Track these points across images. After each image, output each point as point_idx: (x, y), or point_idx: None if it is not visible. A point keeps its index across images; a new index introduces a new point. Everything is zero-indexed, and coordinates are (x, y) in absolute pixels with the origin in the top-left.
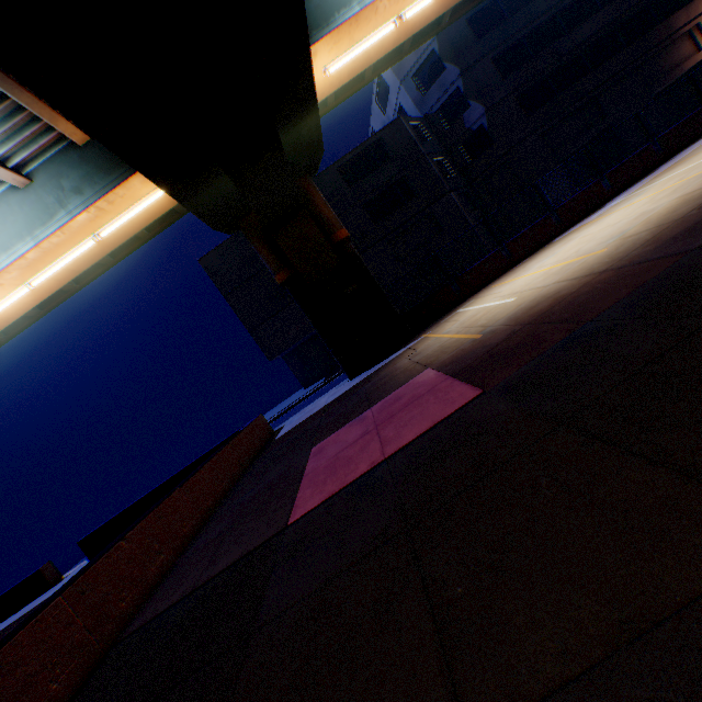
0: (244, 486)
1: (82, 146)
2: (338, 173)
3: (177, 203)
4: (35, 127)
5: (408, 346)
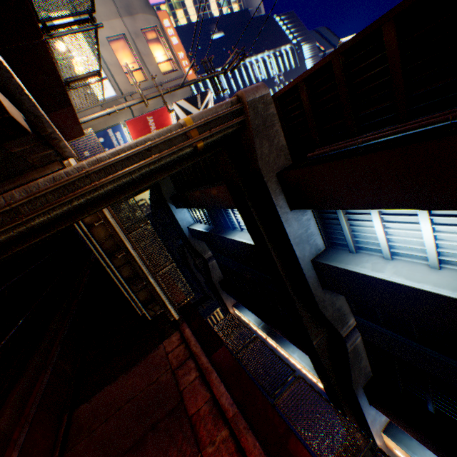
0: None
1: None
2: None
3: None
4: None
5: None
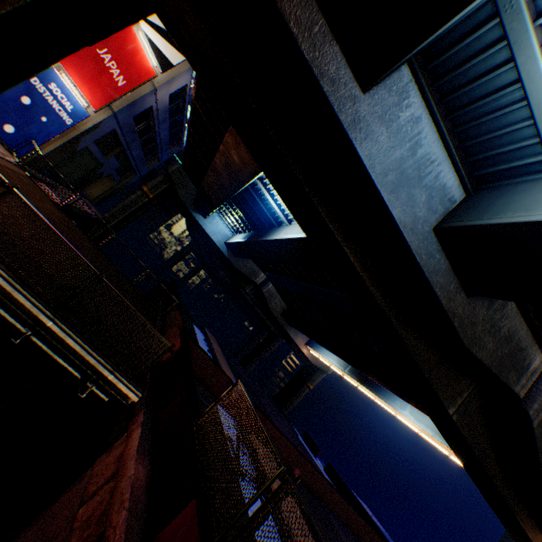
0: None
1: None
2: None
3: None
4: None
5: None
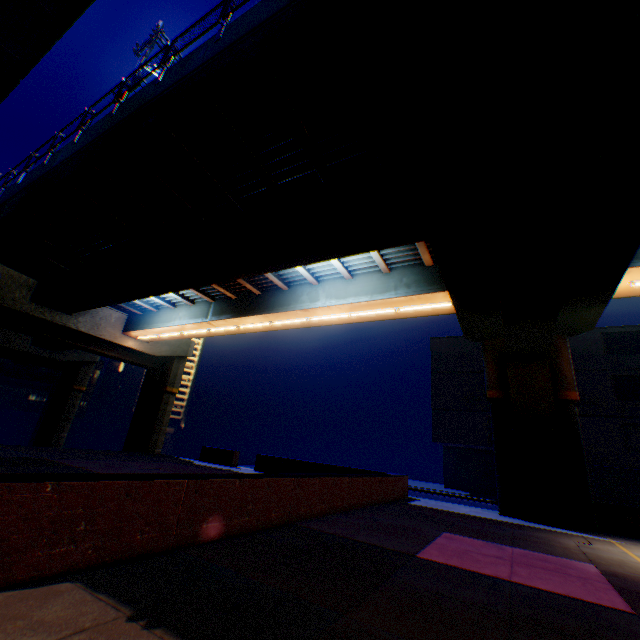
0: (377, 511)
1: (425, 266)
2: (599, 337)
3: (453, 311)
4: (411, 252)
5: (583, 533)
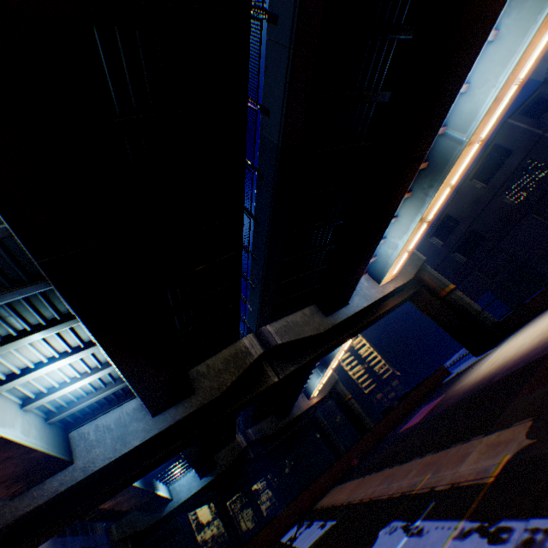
0: (414, 409)
1: None
2: (470, 184)
3: None
4: None
5: (487, 352)
